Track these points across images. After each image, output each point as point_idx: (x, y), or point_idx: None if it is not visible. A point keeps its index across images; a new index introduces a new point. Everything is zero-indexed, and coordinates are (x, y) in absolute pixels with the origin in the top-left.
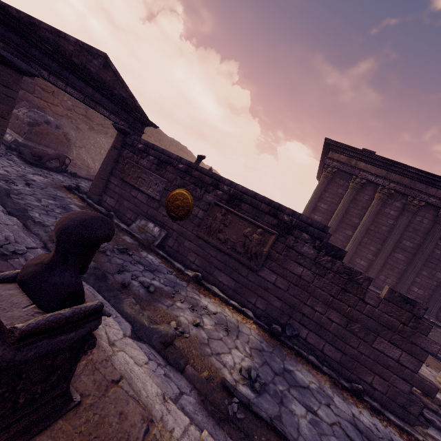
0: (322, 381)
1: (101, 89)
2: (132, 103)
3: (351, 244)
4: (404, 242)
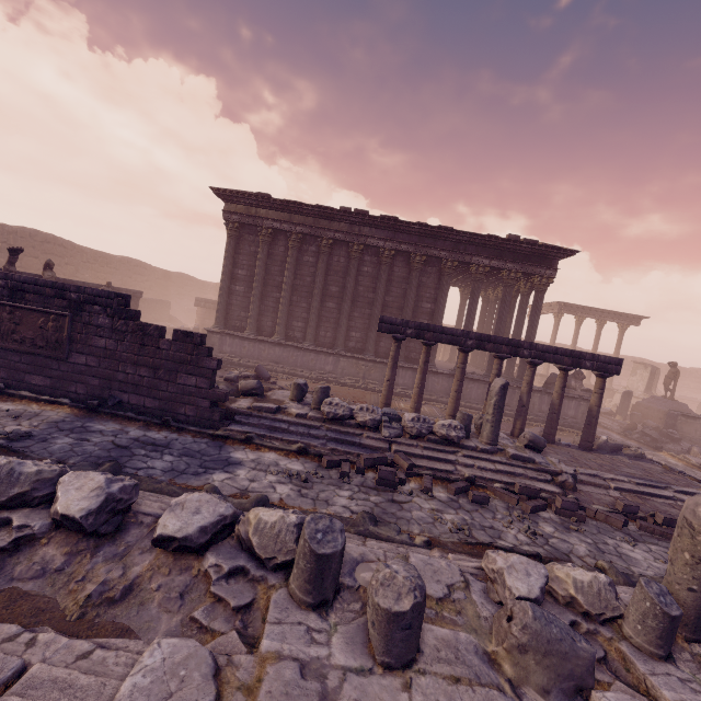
0: (132, 426)
1: None
2: None
3: (281, 307)
4: (330, 289)
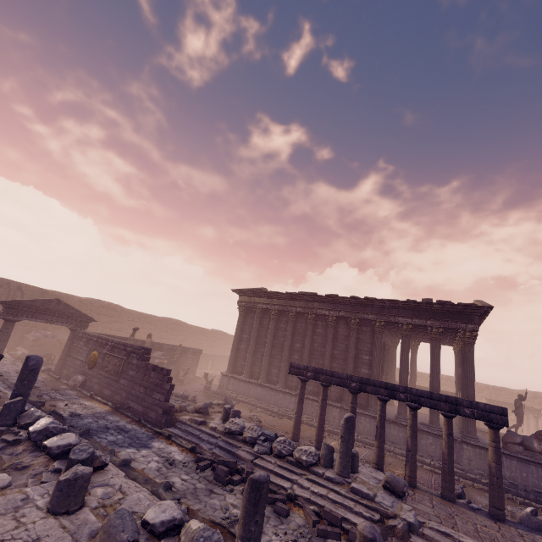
0: (125, 420)
1: (55, 314)
2: (79, 313)
3: (264, 359)
4: (296, 345)
